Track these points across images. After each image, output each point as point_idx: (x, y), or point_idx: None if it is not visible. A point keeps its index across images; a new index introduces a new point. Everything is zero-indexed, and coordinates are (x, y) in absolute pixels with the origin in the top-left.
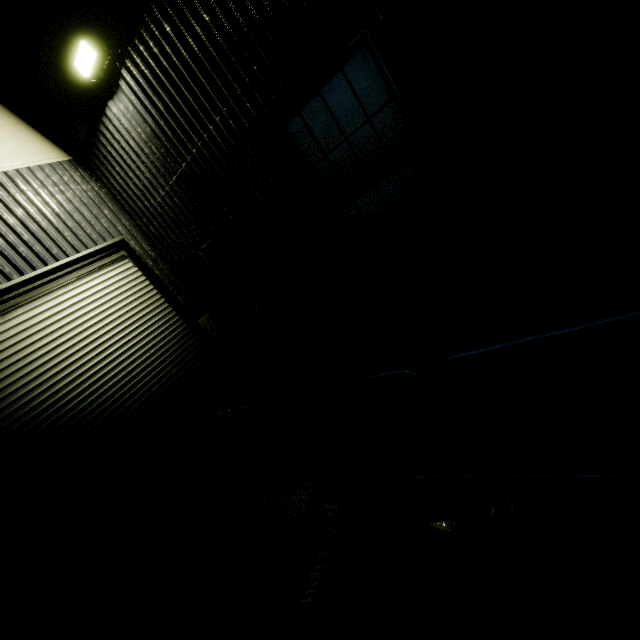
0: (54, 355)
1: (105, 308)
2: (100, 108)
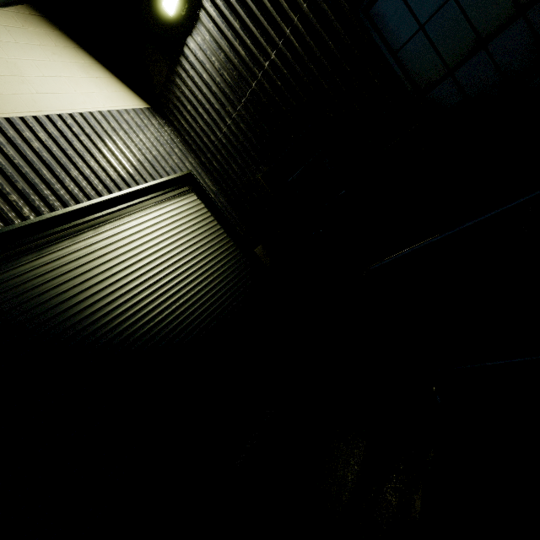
0: (135, 269)
1: (176, 232)
2: (179, 48)
